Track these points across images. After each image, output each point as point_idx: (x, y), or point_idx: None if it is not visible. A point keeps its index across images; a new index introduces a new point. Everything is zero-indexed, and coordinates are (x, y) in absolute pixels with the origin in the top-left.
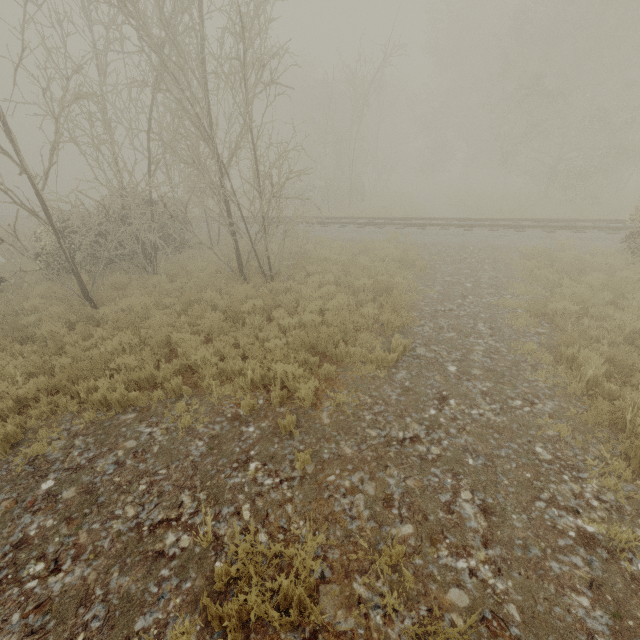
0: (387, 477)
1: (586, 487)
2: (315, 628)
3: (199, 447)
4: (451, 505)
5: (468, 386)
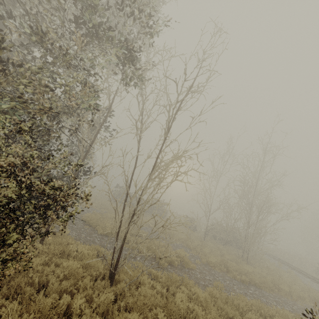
0: (205, 271)
1: (229, 295)
2: (180, 260)
3: (190, 254)
4: (206, 276)
5: (245, 291)
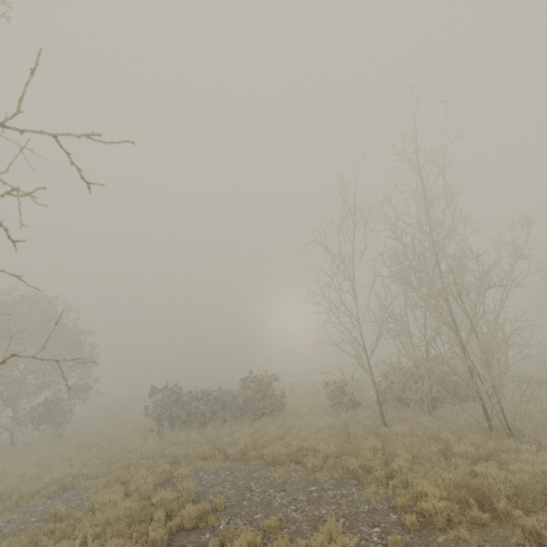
0: None
1: None
2: None
3: (364, 508)
4: None
5: None
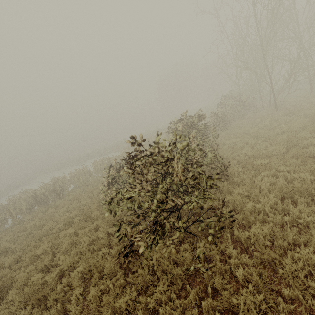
0: None
1: None
2: None
3: None
4: None
5: None
